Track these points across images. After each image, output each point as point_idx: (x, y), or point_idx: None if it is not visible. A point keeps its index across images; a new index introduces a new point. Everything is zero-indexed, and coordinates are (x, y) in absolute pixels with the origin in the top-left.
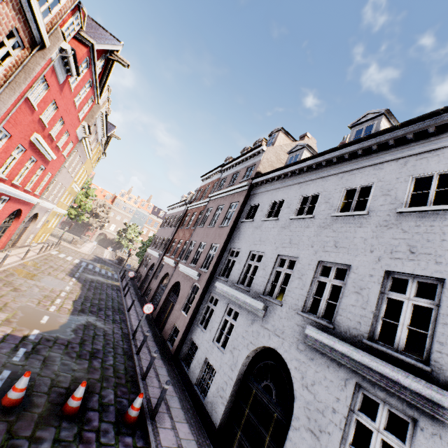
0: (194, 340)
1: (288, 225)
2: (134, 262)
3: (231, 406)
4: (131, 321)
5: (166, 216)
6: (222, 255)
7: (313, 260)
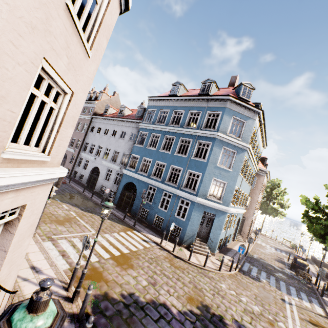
0: (76, 170)
1: (102, 136)
2: None
3: (88, 180)
4: None
5: None
6: (83, 144)
7: (106, 147)
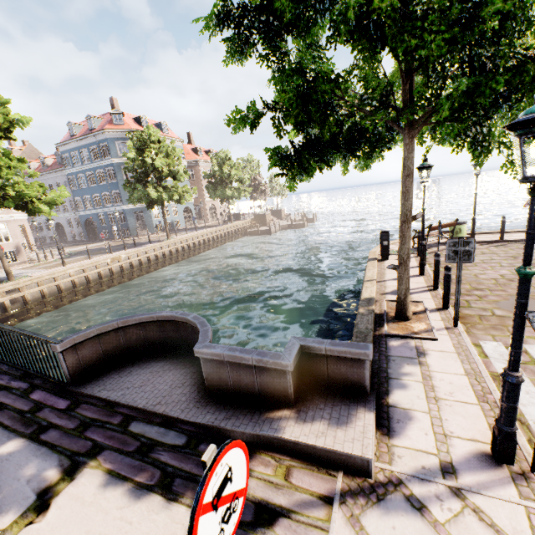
0: (43, 236)
1: None
2: None
3: (59, 237)
4: None
5: None
6: None
7: None
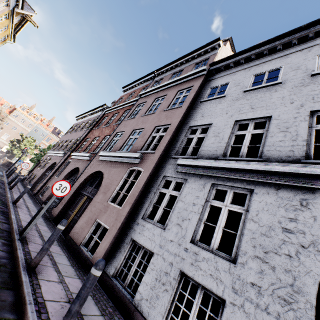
0: (140, 242)
1: (310, 81)
2: (24, 172)
3: None
4: (19, 215)
5: (74, 125)
6: (176, 134)
7: None
